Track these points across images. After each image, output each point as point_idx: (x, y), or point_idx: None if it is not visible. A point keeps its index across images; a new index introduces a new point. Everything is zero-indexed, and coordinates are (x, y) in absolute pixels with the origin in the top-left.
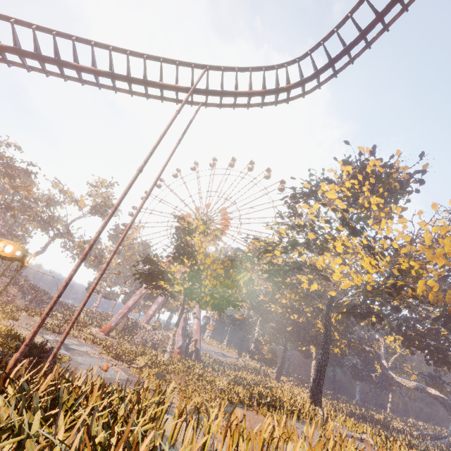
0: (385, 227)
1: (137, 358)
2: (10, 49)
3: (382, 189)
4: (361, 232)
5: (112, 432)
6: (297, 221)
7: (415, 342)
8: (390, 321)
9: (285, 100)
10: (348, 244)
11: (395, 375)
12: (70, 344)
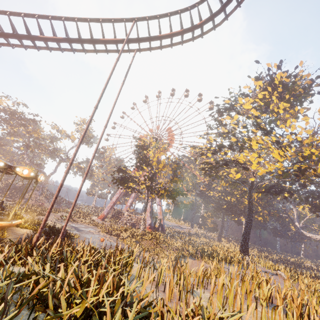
0: (290, 126)
1: (122, 233)
2: None
3: (288, 96)
4: (271, 132)
5: (92, 273)
6: (222, 130)
7: (319, 208)
8: (299, 195)
9: (200, 35)
10: (261, 142)
11: (305, 232)
12: (79, 227)
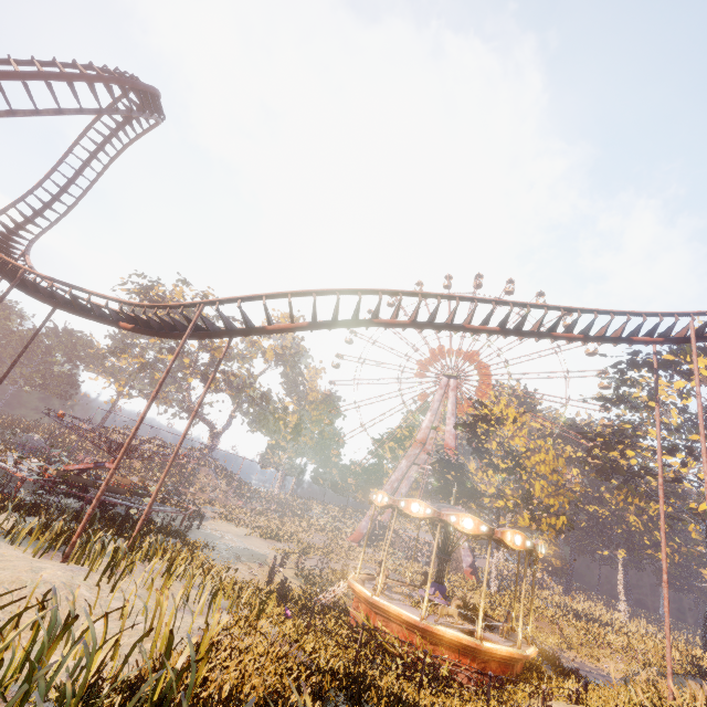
0: None
1: (468, 594)
2: (502, 332)
3: None
4: None
5: None
6: (634, 396)
7: None
8: None
9: None
10: None
11: None
12: None
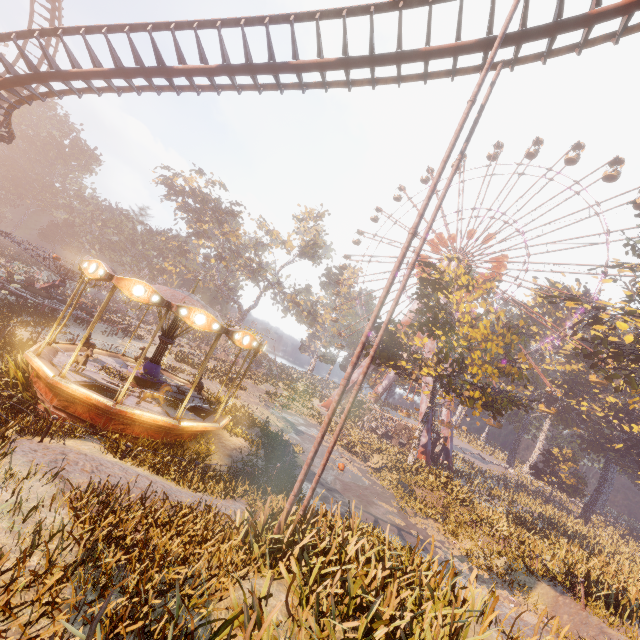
0: None
1: (373, 455)
2: (220, 70)
3: None
4: None
5: None
6: None
7: None
8: None
9: None
10: None
11: None
12: (297, 423)
